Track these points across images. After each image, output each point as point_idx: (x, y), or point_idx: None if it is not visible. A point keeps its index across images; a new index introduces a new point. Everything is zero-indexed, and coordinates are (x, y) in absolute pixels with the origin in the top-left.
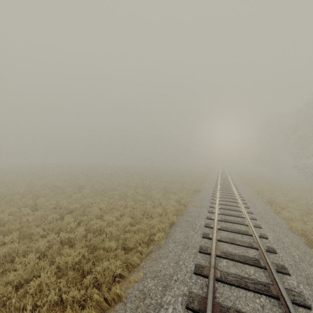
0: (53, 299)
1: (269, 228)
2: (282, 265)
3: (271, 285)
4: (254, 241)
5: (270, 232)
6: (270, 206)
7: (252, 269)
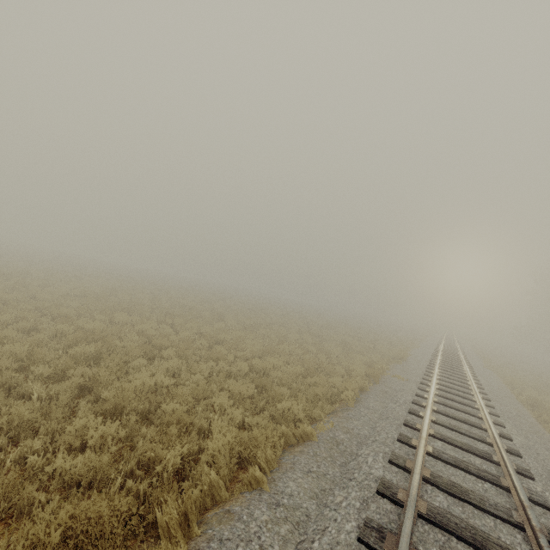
0: (238, 419)
1: (519, 432)
2: (525, 468)
3: (502, 478)
4: (488, 437)
5: (518, 435)
6: (532, 411)
7: (479, 460)
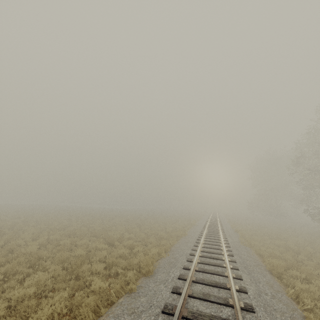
0: None
1: None
2: None
3: None
4: None
5: None
6: None
7: None
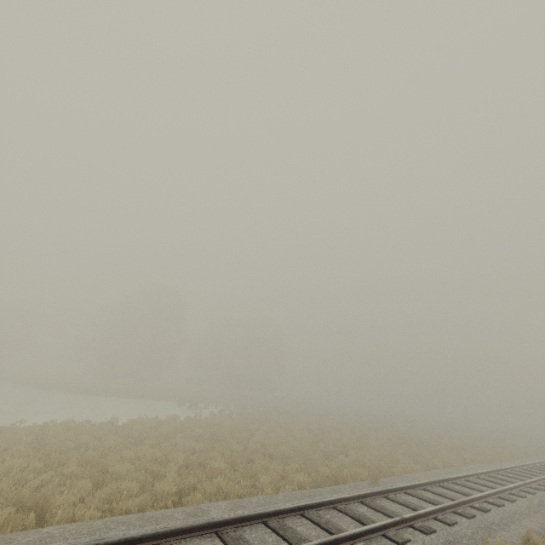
0: None
1: None
2: None
3: None
4: None
5: None
6: None
7: None
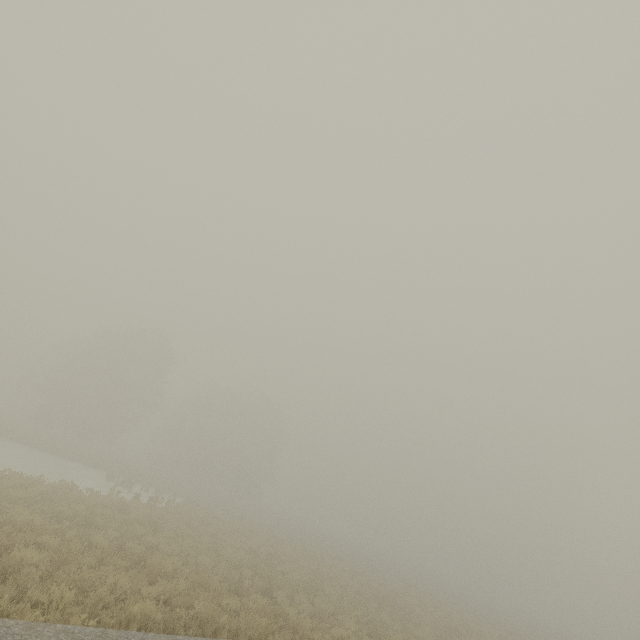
0: None
1: None
2: None
3: None
4: None
5: None
6: None
7: None
